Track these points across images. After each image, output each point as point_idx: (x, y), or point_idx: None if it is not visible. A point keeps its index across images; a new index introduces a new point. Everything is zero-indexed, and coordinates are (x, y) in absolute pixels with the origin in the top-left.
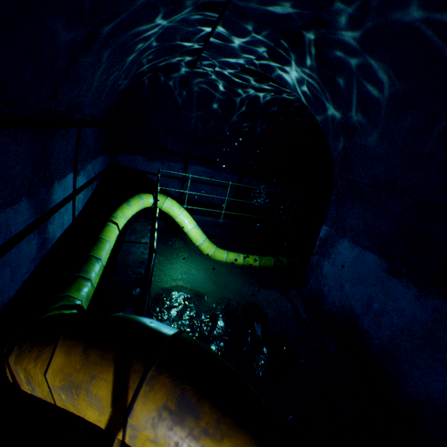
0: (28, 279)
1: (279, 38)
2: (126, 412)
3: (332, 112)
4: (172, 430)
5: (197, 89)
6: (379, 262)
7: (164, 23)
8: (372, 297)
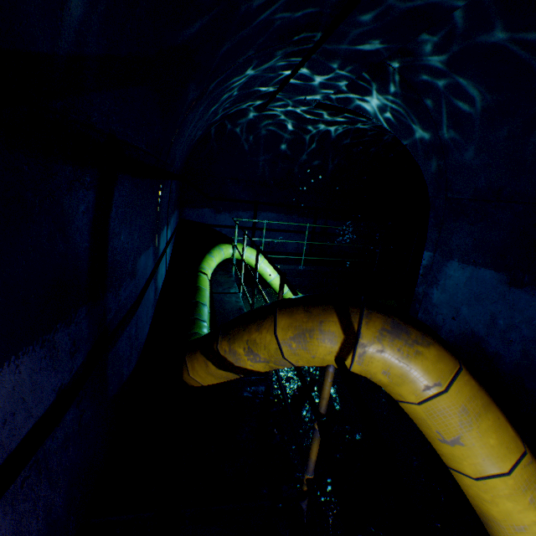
0: (151, 325)
1: (362, 71)
2: (356, 335)
3: (420, 133)
4: (393, 342)
5: (264, 132)
6: (497, 276)
7: (251, 73)
8: (495, 315)
